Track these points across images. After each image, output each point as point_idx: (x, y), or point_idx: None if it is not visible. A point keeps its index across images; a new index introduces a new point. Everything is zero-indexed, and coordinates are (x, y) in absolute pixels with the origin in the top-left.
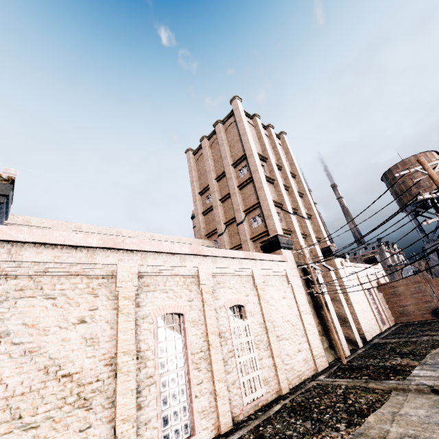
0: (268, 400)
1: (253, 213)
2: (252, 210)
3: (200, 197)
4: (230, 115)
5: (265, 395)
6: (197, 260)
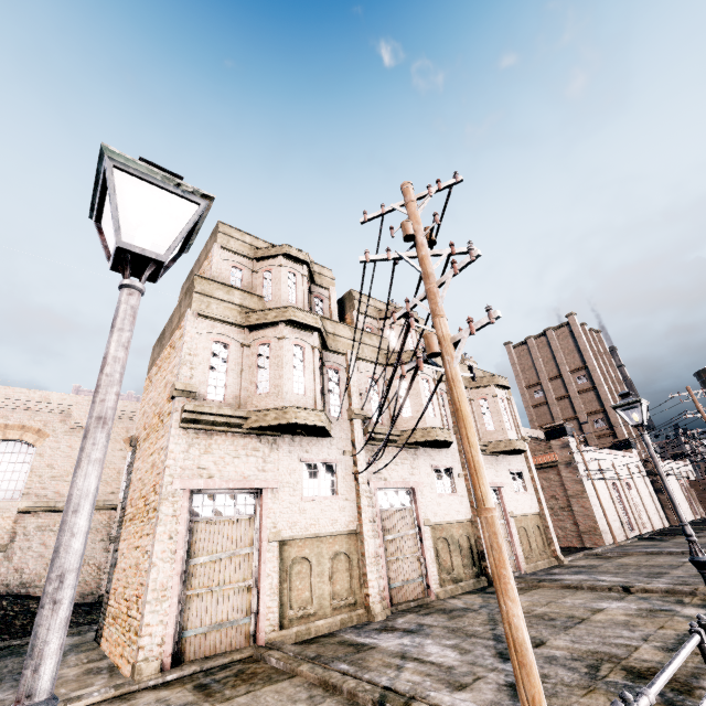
0: (649, 530)
1: (595, 416)
2: (595, 414)
3: (526, 391)
4: (564, 325)
5: (648, 527)
6: (611, 457)
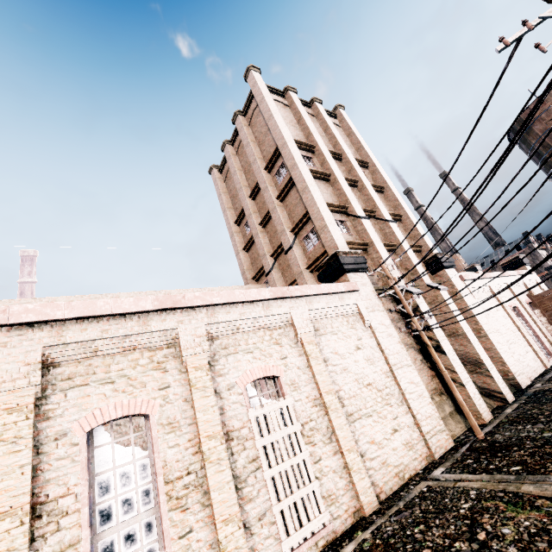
0: (338, 533)
1: (304, 231)
2: (302, 226)
3: (238, 228)
4: (251, 99)
5: (329, 525)
6: (176, 317)
